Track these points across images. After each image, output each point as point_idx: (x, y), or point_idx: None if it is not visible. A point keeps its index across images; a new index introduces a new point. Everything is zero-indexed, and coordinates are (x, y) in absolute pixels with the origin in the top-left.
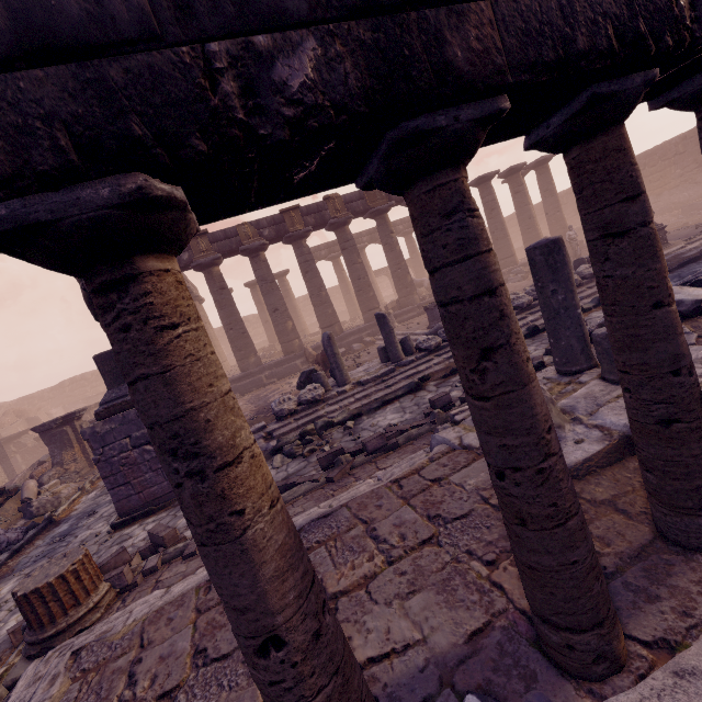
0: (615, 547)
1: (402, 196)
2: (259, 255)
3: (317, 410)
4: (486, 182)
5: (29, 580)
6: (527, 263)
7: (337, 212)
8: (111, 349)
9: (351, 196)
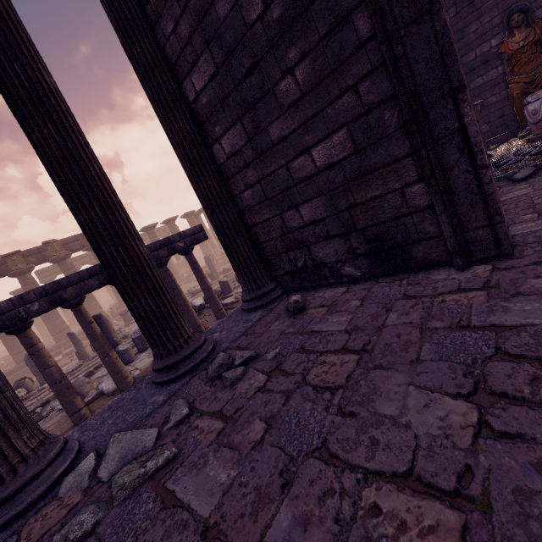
0: (62, 432)
1: None
2: None
3: None
4: (171, 222)
5: None
6: (205, 267)
7: (56, 251)
8: None
9: (68, 240)
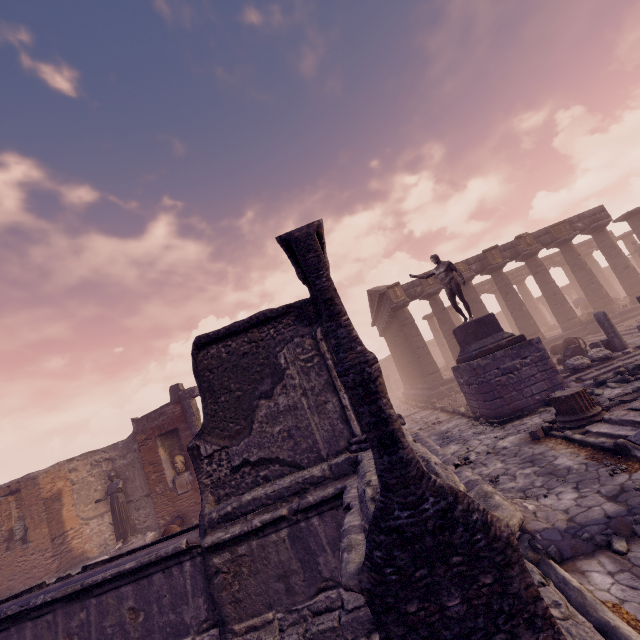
0: None
1: (584, 226)
2: (469, 283)
3: (612, 364)
4: None
5: (559, 394)
6: None
7: (528, 246)
8: (471, 320)
9: (538, 233)
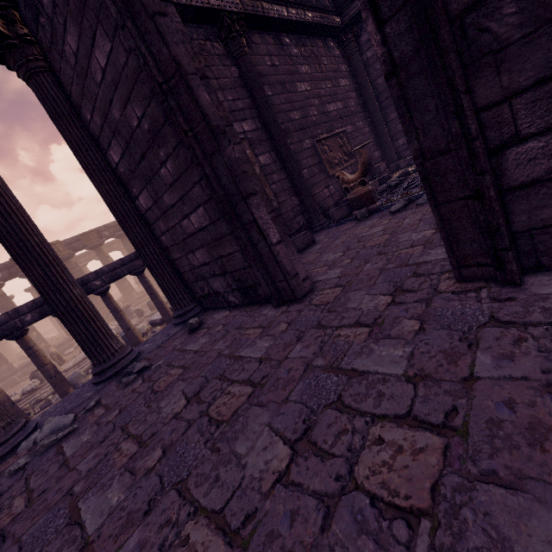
0: None
1: (110, 234)
2: None
3: (35, 395)
4: None
5: None
6: None
7: (60, 252)
8: None
9: (71, 240)
